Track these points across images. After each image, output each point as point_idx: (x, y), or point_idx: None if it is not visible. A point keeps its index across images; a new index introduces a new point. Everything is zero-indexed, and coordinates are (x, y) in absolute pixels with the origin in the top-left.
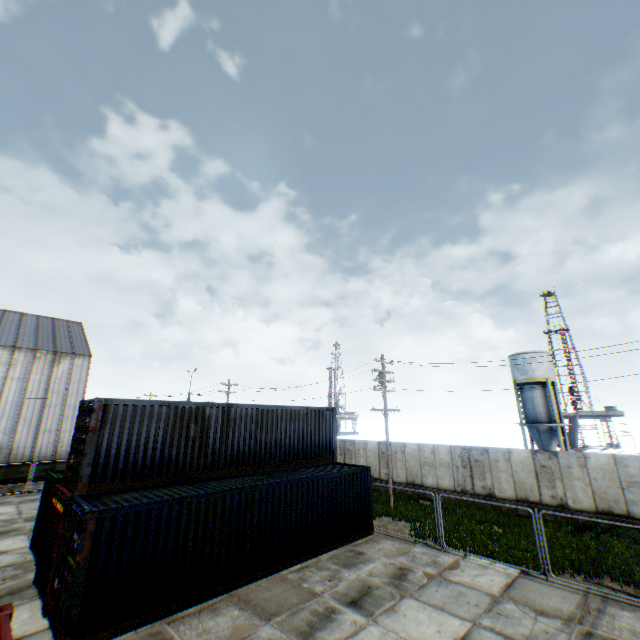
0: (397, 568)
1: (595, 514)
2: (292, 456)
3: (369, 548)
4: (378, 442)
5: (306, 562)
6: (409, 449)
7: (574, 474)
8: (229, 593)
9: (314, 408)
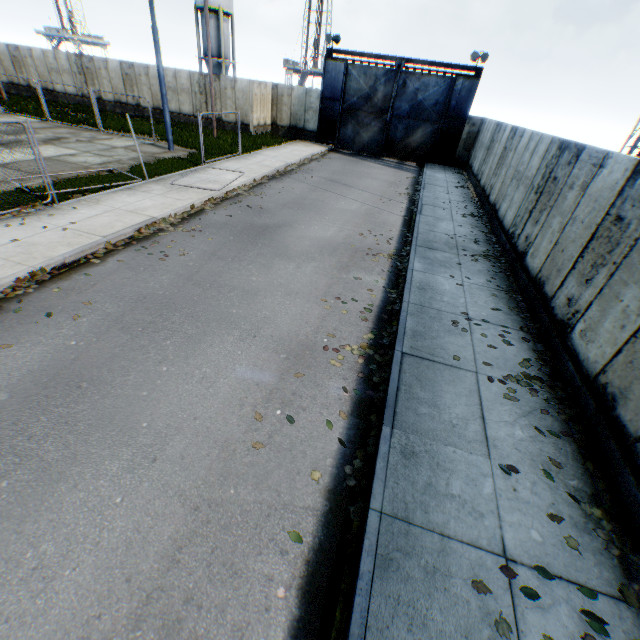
0: None
1: (154, 111)
2: None
3: None
4: (7, 45)
5: None
6: (37, 55)
7: (144, 82)
8: None
9: None
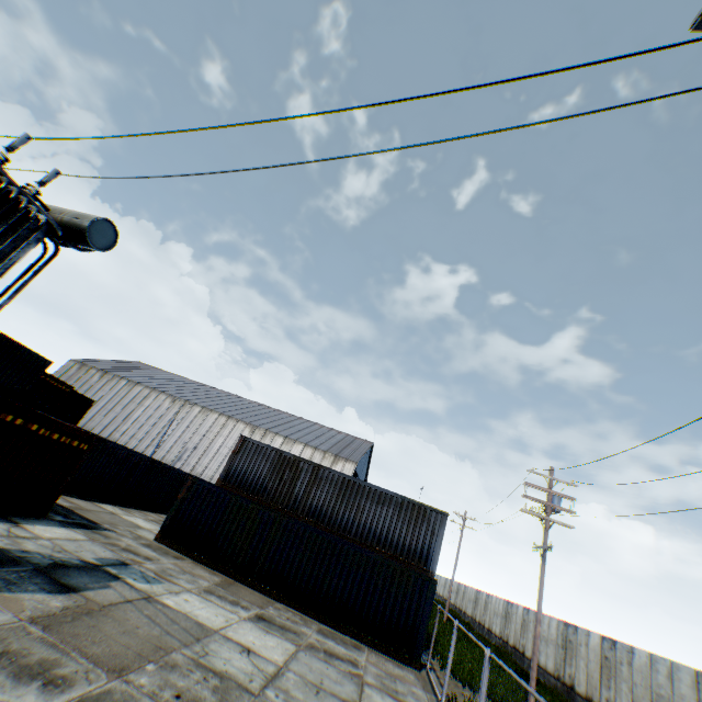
0: (348, 658)
1: None
2: (371, 538)
3: (374, 655)
4: (600, 635)
5: (306, 615)
6: (636, 659)
7: None
8: (234, 580)
9: (413, 501)
